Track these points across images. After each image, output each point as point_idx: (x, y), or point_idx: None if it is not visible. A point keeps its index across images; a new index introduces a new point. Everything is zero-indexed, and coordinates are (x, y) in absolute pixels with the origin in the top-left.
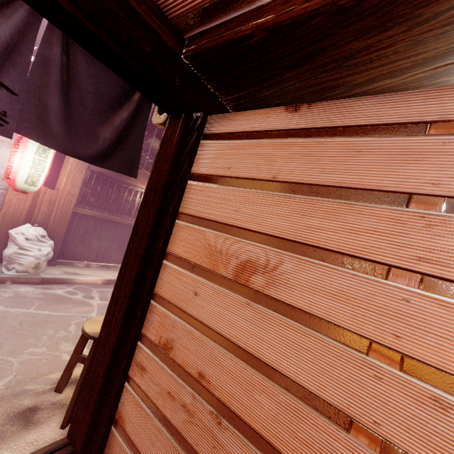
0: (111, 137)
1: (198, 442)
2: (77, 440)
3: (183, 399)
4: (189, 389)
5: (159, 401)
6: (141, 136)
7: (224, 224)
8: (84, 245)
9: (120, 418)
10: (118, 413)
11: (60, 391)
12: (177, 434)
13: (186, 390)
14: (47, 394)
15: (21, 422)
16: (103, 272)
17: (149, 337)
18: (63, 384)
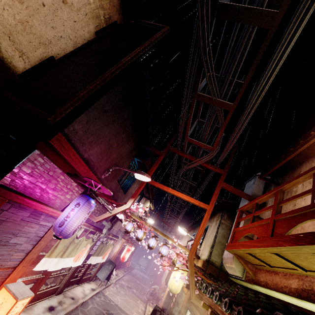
0: None
1: None
2: None
3: None
4: None
5: None
6: None
7: None
8: None
9: None
10: None
11: None
12: None
13: None
14: None
15: None
16: None
17: None
18: None
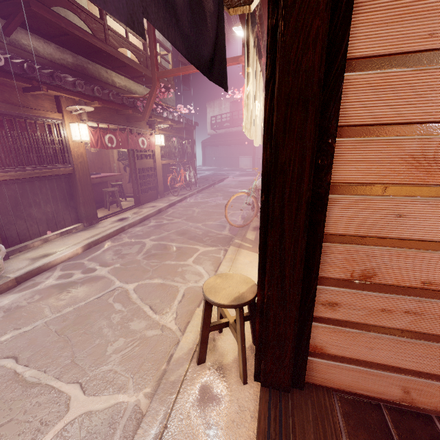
0: (215, 9)
1: (434, 328)
2: (281, 383)
3: (405, 307)
4: (412, 298)
5: (369, 320)
6: (222, 3)
7: (435, 123)
8: (24, 220)
9: (317, 348)
10: (311, 346)
11: (204, 361)
12: (404, 332)
13: (407, 300)
14: (196, 371)
15: (212, 405)
16: (71, 240)
17: (332, 277)
18: (204, 355)
